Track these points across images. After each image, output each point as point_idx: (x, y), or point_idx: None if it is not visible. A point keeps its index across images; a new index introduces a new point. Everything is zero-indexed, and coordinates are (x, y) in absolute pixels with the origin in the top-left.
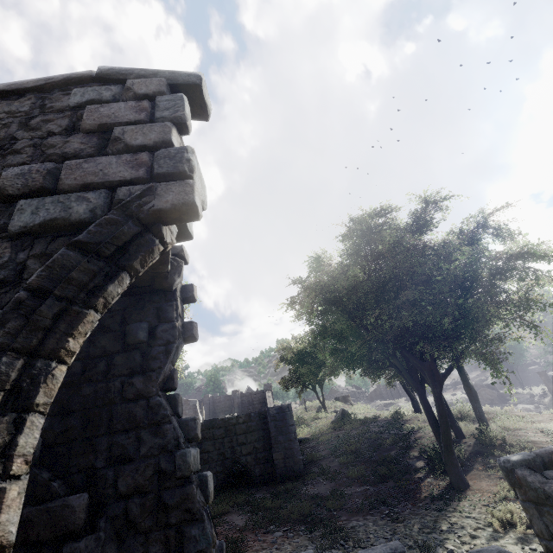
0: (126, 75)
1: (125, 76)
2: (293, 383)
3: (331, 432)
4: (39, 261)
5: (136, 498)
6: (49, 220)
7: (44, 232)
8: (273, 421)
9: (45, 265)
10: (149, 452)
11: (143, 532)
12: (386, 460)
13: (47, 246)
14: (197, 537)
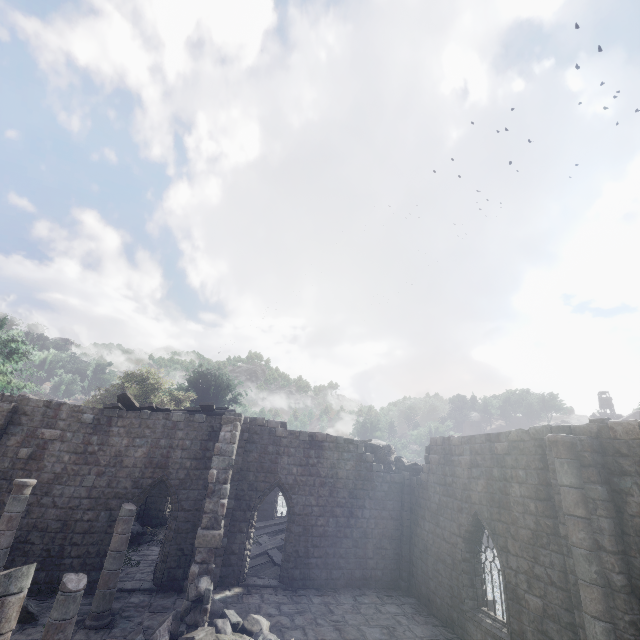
0: None
1: None
2: None
3: None
4: None
5: None
6: None
7: None
8: None
9: None
10: None
11: None
12: None
13: None
14: None
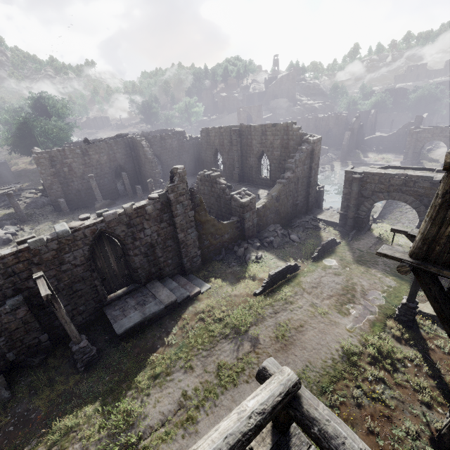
0: None
1: None
2: None
3: (29, 165)
4: None
5: None
6: None
7: None
8: None
9: None
10: None
11: None
12: None
13: None
14: None
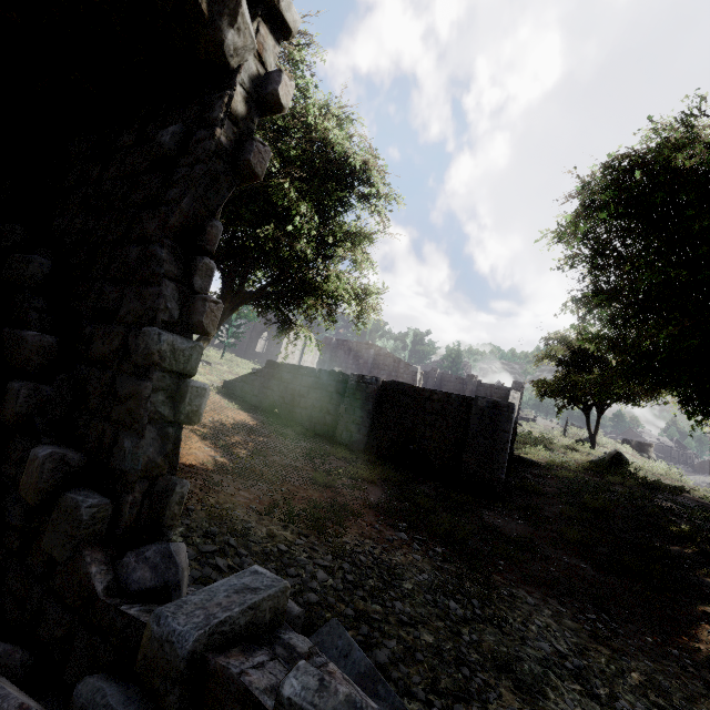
0: None
1: None
2: (554, 392)
3: (579, 472)
4: None
5: (97, 369)
6: None
7: None
8: (478, 415)
9: None
10: (125, 317)
11: (89, 412)
12: (652, 551)
13: None
14: (127, 451)
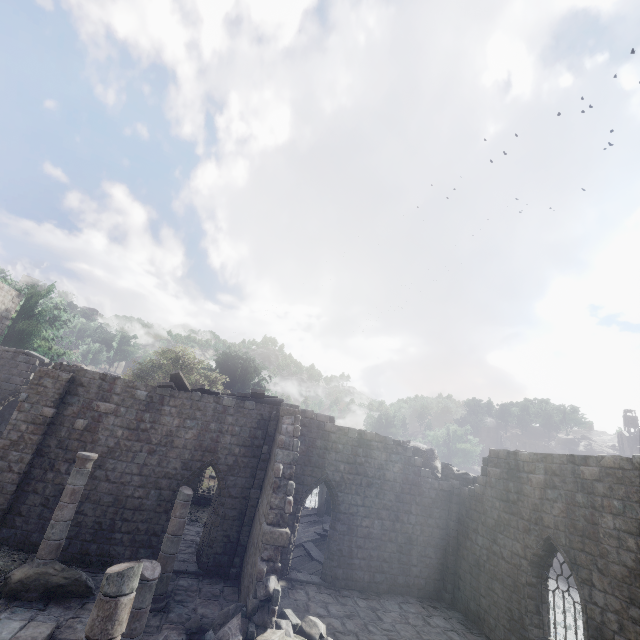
0: (31, 355)
1: (31, 355)
2: None
3: None
4: (4, 394)
5: None
6: (6, 388)
7: (5, 389)
8: None
9: (4, 396)
10: None
11: None
12: None
13: (5, 392)
14: None
